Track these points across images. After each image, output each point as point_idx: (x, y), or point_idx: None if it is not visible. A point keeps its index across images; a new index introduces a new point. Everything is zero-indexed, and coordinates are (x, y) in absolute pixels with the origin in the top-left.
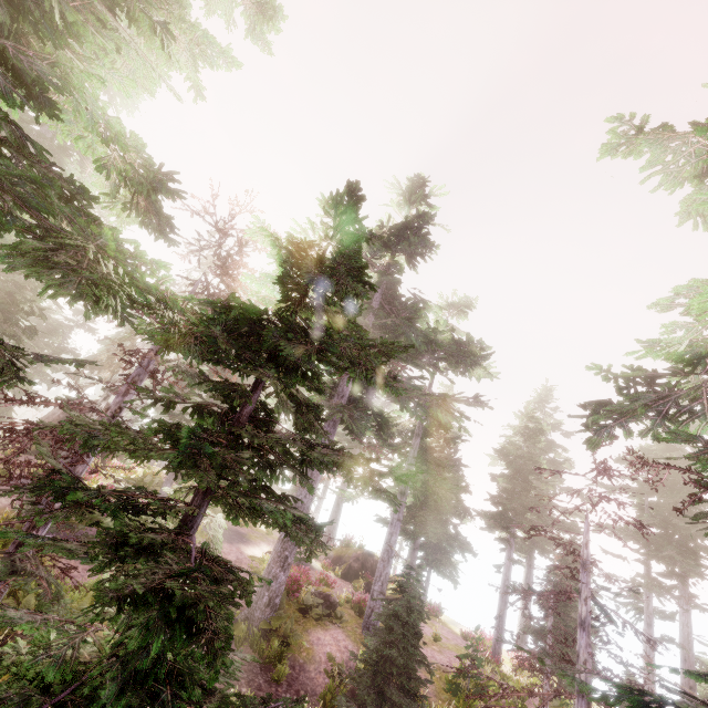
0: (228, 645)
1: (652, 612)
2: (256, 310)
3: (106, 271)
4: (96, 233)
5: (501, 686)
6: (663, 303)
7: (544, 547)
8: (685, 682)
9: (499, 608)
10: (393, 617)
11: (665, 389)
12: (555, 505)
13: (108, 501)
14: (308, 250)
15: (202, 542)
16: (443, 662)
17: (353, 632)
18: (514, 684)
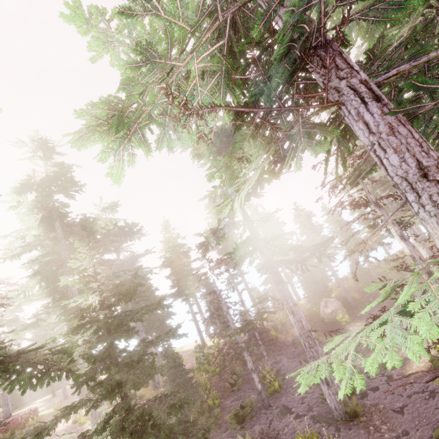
0: (189, 400)
1: (236, 285)
2: (108, 318)
3: (49, 358)
4: (66, 349)
5: (218, 351)
6: (202, 198)
7: (197, 288)
8: (251, 298)
9: (196, 326)
10: (169, 369)
11: (217, 233)
12: (193, 269)
13: (86, 436)
14: (87, 270)
15: (155, 396)
16: (190, 365)
17: (151, 395)
18: (214, 346)
